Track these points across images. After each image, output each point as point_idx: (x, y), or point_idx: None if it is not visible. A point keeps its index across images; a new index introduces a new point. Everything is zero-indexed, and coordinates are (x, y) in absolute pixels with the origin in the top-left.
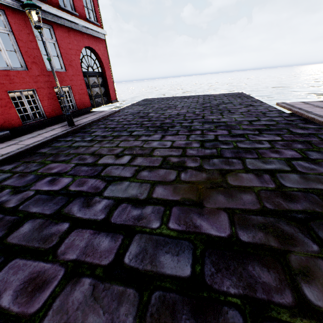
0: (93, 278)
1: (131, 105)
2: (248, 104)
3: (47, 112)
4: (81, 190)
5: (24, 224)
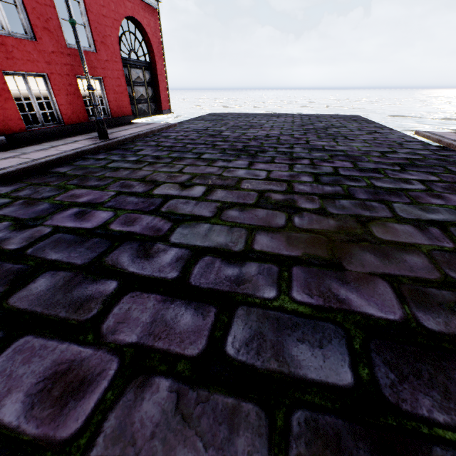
0: (174, 379)
1: (193, 119)
2: (372, 131)
3: (64, 115)
4: (131, 231)
5: (37, 279)
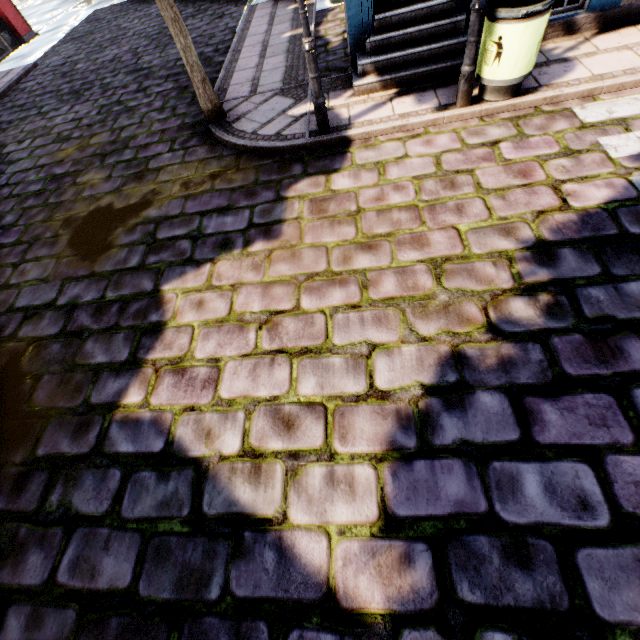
0: None
1: (61, 41)
2: (221, 14)
3: None
4: None
5: None
